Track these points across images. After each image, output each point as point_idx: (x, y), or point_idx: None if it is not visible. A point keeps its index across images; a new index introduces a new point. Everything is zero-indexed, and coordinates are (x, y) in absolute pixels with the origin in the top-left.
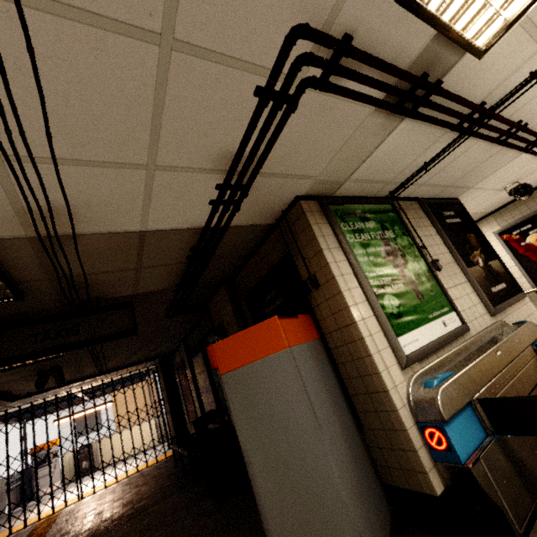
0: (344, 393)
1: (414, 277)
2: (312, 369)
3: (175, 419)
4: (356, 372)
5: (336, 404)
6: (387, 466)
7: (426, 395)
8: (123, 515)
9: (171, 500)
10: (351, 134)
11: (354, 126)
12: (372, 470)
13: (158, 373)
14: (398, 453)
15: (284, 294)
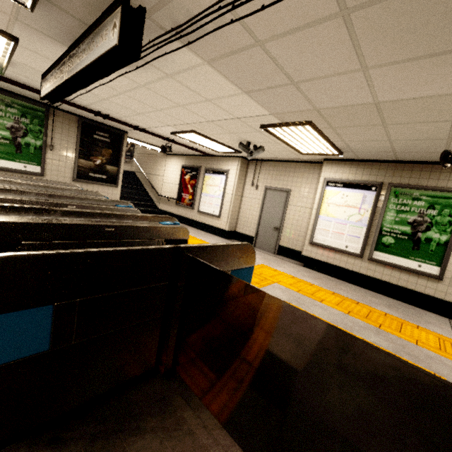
0: None
1: (24, 144)
2: None
3: None
4: None
5: None
6: None
7: None
8: None
9: None
10: None
11: None
12: None
13: None
14: None
15: None
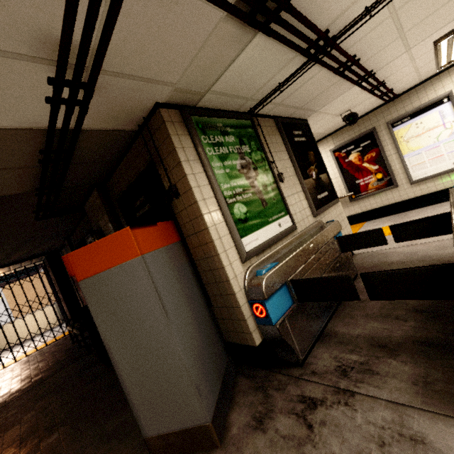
0: (199, 283)
1: (262, 187)
2: (167, 270)
3: (70, 305)
4: (208, 267)
5: (189, 293)
6: (227, 330)
7: (256, 281)
8: (21, 389)
9: (66, 370)
10: (206, 40)
11: (207, 30)
12: (216, 335)
13: (47, 268)
14: (234, 322)
15: (150, 201)
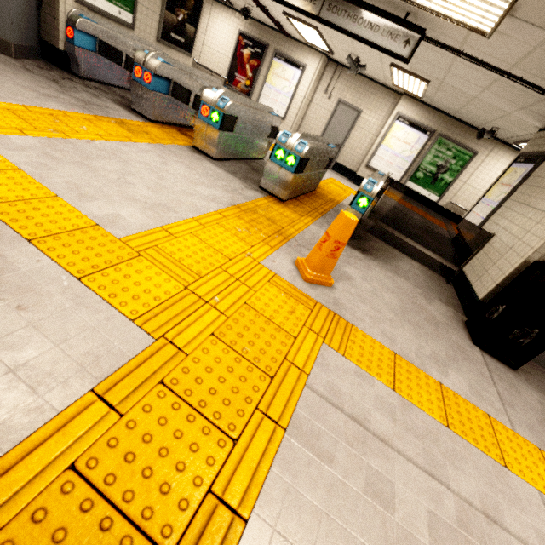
0: None
1: None
2: None
3: None
4: None
5: None
6: (45, 31)
7: (76, 17)
8: None
9: None
10: None
11: None
12: (36, 26)
13: None
14: (52, 28)
15: None
